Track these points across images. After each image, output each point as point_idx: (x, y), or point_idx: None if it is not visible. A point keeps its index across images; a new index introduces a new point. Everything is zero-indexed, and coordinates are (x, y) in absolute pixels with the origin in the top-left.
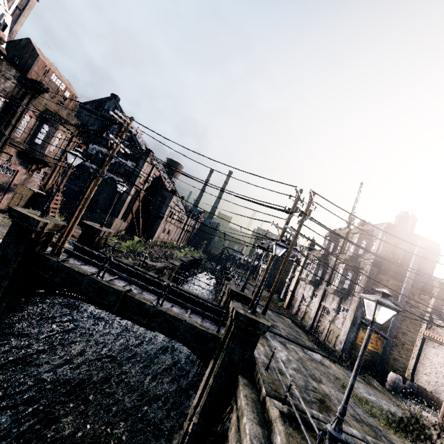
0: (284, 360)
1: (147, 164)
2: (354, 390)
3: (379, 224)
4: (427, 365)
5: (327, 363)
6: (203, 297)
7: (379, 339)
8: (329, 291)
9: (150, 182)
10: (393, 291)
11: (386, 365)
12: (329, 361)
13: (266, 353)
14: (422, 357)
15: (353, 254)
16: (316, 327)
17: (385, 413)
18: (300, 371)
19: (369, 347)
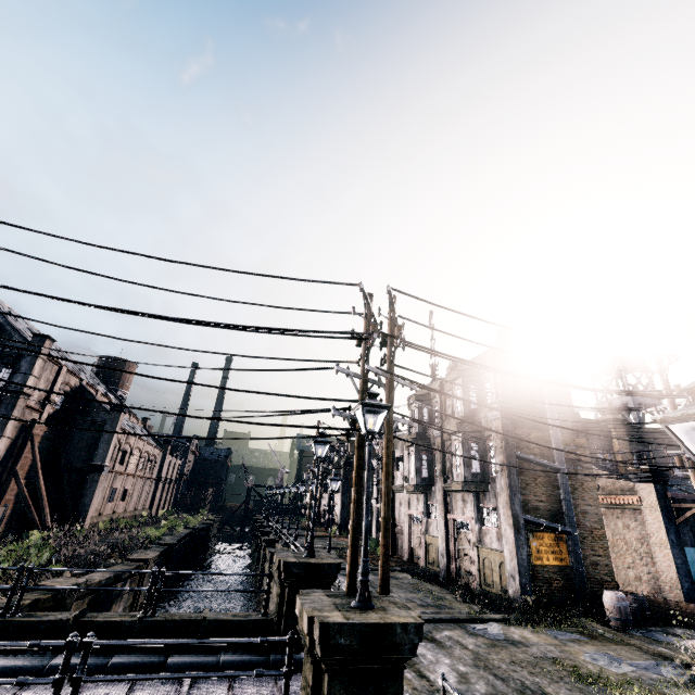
0: (457, 685)
1: (41, 364)
2: (596, 673)
3: (481, 354)
4: (624, 552)
5: (517, 635)
6: (222, 616)
7: (559, 540)
8: (455, 489)
9: (60, 403)
10: (543, 449)
11: (588, 583)
12: (516, 627)
13: (416, 692)
14: (611, 542)
15: (465, 413)
16: (457, 567)
17: (672, 693)
18: (500, 694)
19: (554, 563)
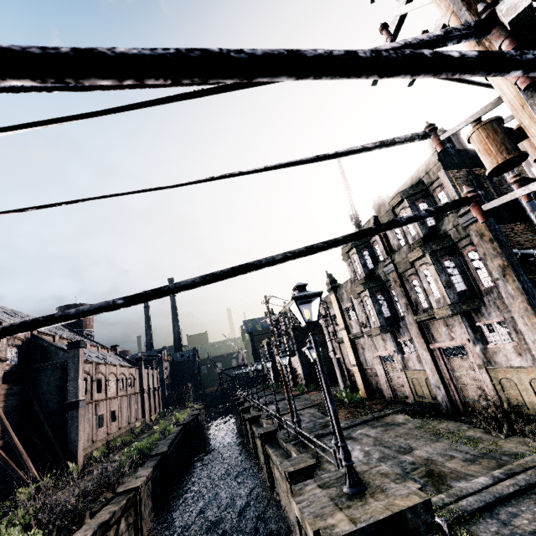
0: None
1: None
2: None
3: (421, 167)
4: None
5: None
6: None
7: None
8: (442, 315)
9: (15, 358)
10: (532, 241)
11: None
12: None
13: None
14: None
15: (424, 233)
16: (459, 395)
17: None
18: None
19: None
